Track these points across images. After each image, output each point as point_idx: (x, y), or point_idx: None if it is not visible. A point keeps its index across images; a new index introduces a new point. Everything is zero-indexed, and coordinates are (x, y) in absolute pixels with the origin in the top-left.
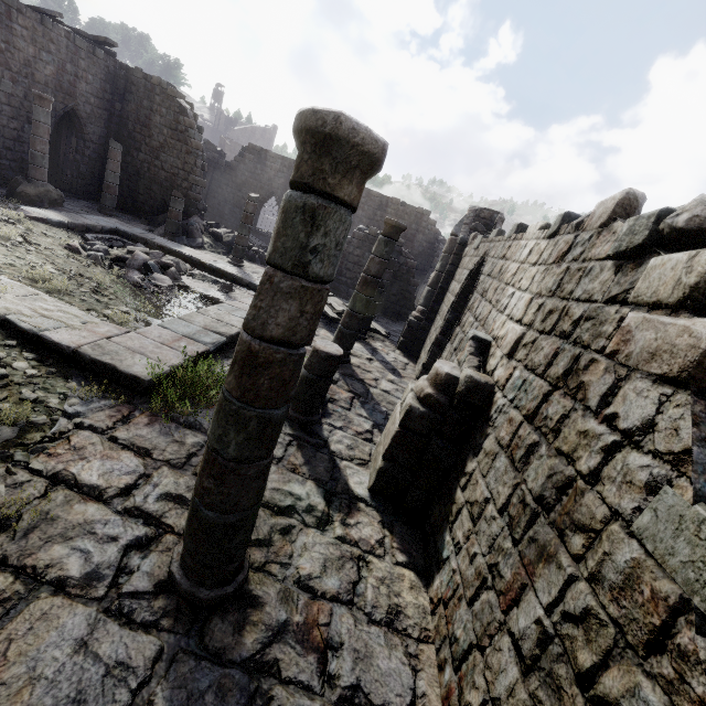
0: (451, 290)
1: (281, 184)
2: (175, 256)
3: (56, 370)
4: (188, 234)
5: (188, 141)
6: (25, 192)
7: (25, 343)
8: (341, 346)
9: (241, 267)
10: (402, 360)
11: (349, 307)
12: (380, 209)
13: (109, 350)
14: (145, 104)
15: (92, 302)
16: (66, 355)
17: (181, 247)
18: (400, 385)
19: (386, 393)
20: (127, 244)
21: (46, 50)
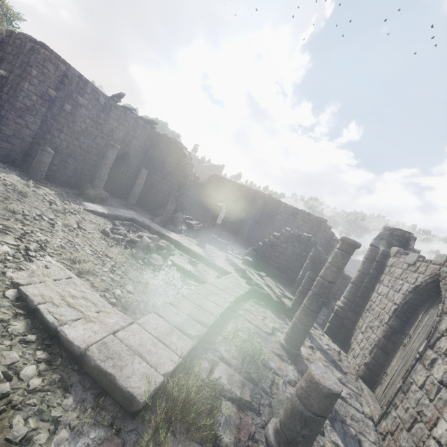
0: (382, 293)
1: (230, 196)
2: (165, 239)
3: (60, 376)
4: (173, 223)
5: (184, 171)
6: (89, 193)
7: (44, 336)
8: (295, 339)
9: (204, 248)
10: (333, 347)
11: (305, 304)
12: (292, 215)
13: (113, 351)
14: (164, 151)
15: (108, 281)
16: (74, 356)
17: (170, 233)
18: (349, 386)
19: (344, 401)
20: (138, 230)
21: (123, 124)
